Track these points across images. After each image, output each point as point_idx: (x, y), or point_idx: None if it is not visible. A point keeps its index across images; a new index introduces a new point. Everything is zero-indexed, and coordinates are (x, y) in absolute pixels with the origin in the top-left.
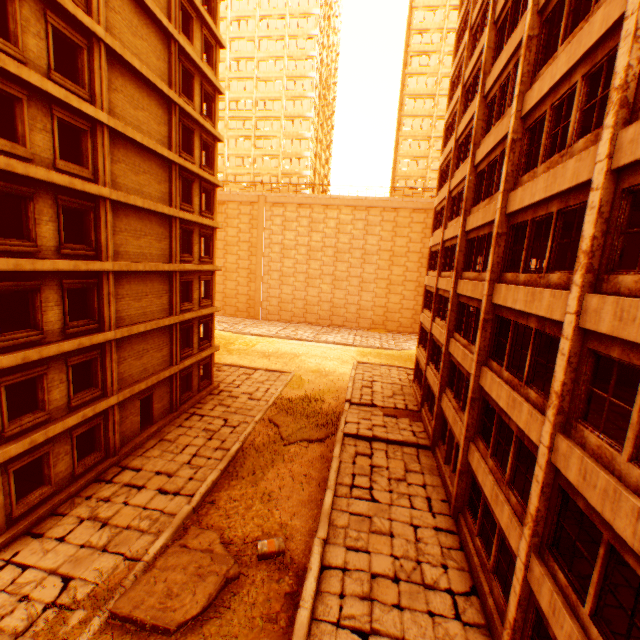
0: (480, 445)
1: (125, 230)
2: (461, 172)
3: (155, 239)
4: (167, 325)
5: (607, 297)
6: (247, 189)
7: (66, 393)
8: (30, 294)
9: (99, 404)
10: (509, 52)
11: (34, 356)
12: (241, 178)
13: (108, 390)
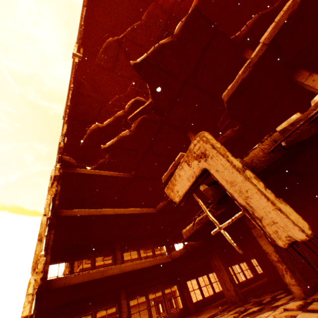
0: None
1: None
2: None
3: (143, 314)
4: None
5: None
6: None
7: None
8: None
9: None
10: None
11: None
12: None
13: None
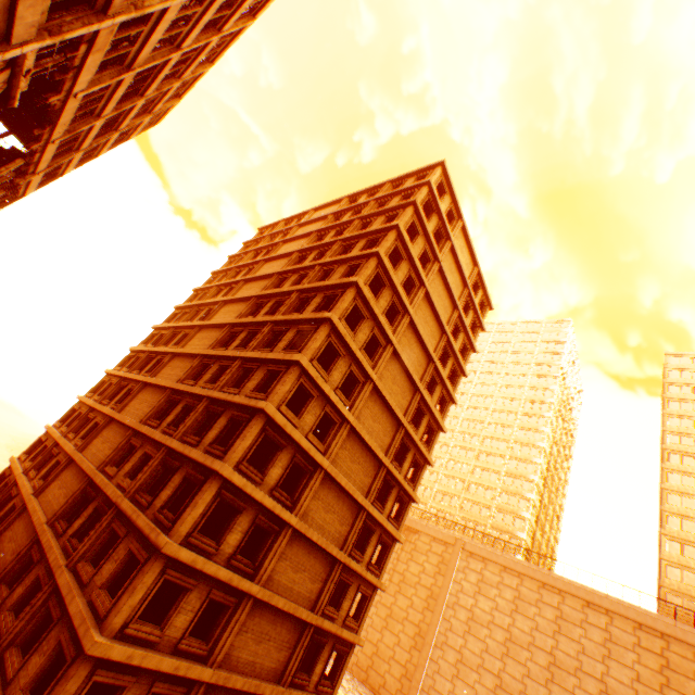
0: None
1: (321, 498)
2: None
3: (339, 519)
4: (302, 619)
5: None
6: (446, 528)
7: (186, 625)
8: (234, 511)
9: (195, 664)
10: None
11: (199, 563)
12: (443, 514)
13: (212, 654)
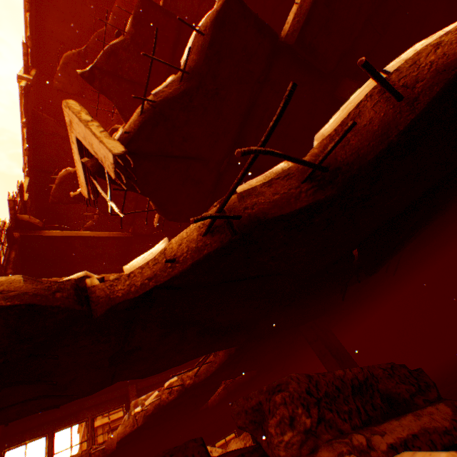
0: None
1: None
2: None
3: None
4: None
5: None
6: None
7: None
8: None
9: None
10: None
11: None
12: None
13: None
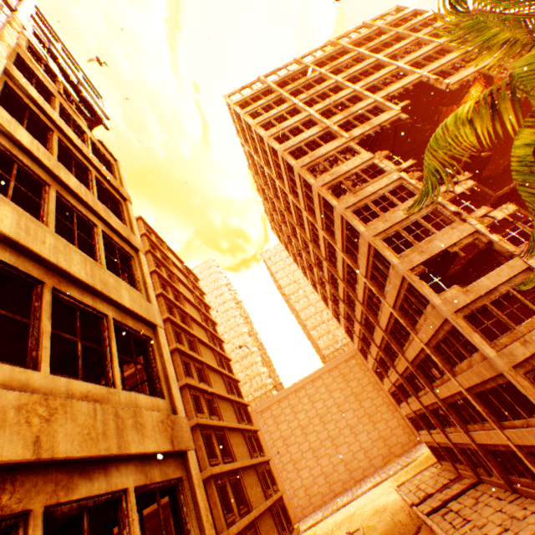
0: (469, 426)
1: (233, 443)
2: (356, 327)
3: (242, 445)
4: (268, 508)
5: (418, 332)
6: None
7: None
8: (223, 489)
9: None
10: (341, 289)
11: (239, 526)
12: None
13: None
